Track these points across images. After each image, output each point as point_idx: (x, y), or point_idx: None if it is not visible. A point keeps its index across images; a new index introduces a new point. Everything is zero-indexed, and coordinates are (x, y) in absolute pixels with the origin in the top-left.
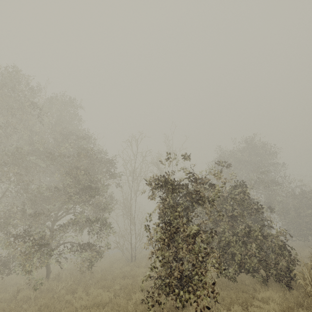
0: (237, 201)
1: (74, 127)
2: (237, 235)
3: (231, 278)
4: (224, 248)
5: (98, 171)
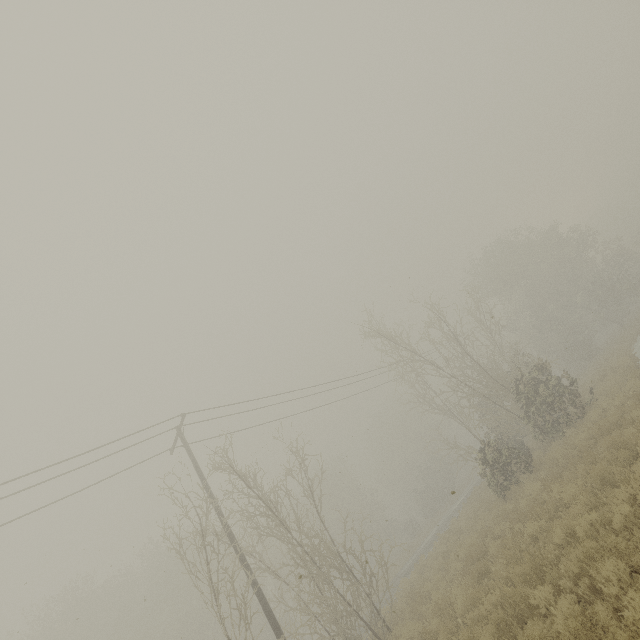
0: None
1: None
2: None
3: None
4: None
5: None
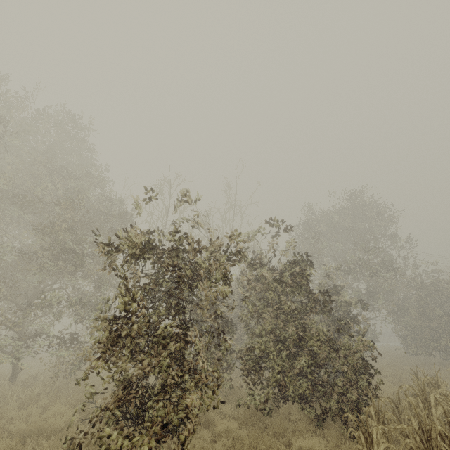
0: (289, 286)
1: (83, 163)
2: (284, 341)
3: (263, 409)
4: (258, 361)
5: (102, 228)
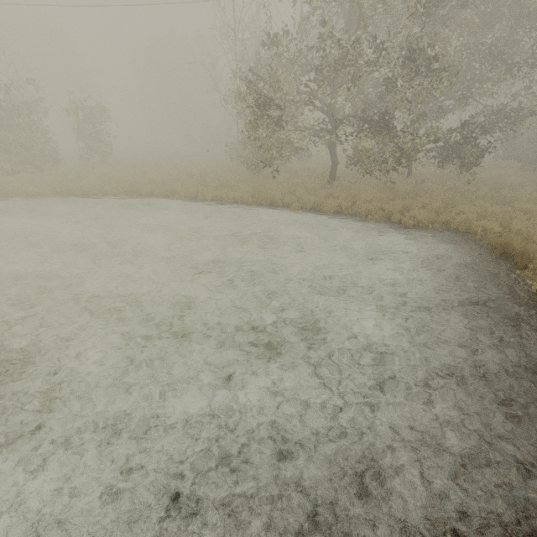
0: None
1: None
2: None
3: None
4: None
5: None
